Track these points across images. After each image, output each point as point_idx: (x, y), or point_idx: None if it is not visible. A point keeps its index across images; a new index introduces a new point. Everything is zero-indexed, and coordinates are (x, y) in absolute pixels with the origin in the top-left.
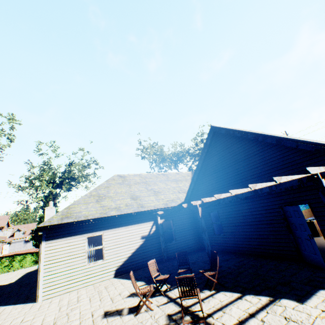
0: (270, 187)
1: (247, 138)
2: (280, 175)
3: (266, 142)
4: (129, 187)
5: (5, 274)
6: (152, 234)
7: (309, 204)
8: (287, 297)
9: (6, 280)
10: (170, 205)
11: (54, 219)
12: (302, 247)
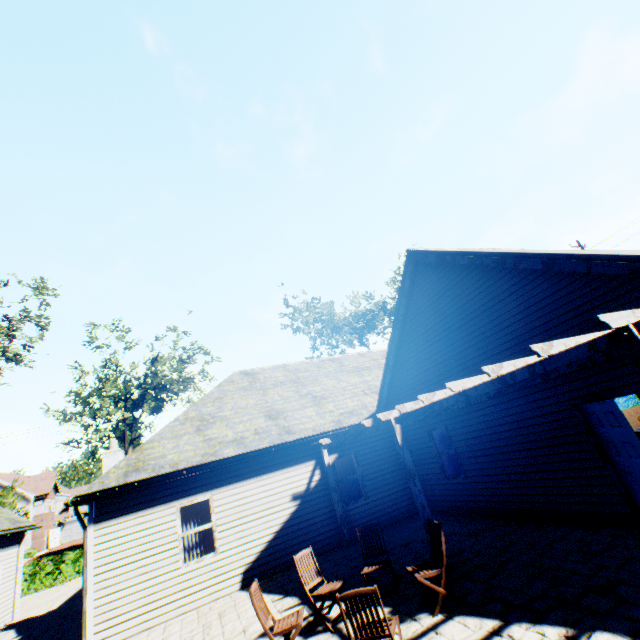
0: (531, 367)
1: (483, 265)
2: (564, 336)
3: (523, 270)
4: (262, 393)
5: (46, 591)
6: (313, 488)
7: (637, 394)
8: (609, 626)
9: (44, 604)
10: (348, 424)
11: (110, 476)
12: (638, 493)
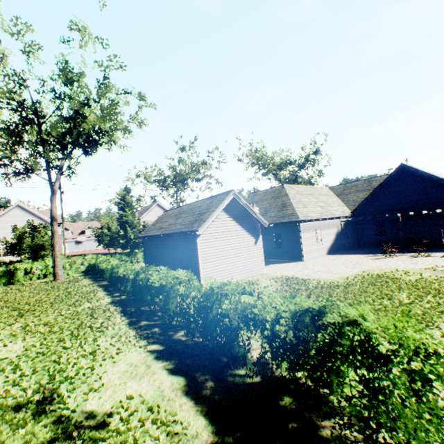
0: None
1: (429, 178)
2: None
3: (443, 184)
4: (307, 198)
5: None
6: (338, 233)
7: None
8: None
9: None
10: (346, 215)
11: (301, 216)
12: None
